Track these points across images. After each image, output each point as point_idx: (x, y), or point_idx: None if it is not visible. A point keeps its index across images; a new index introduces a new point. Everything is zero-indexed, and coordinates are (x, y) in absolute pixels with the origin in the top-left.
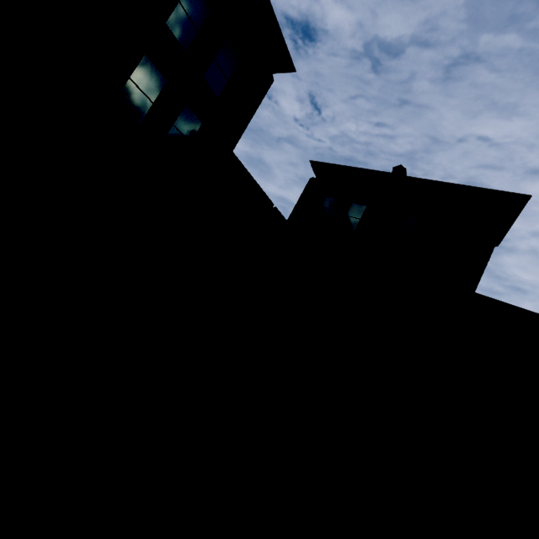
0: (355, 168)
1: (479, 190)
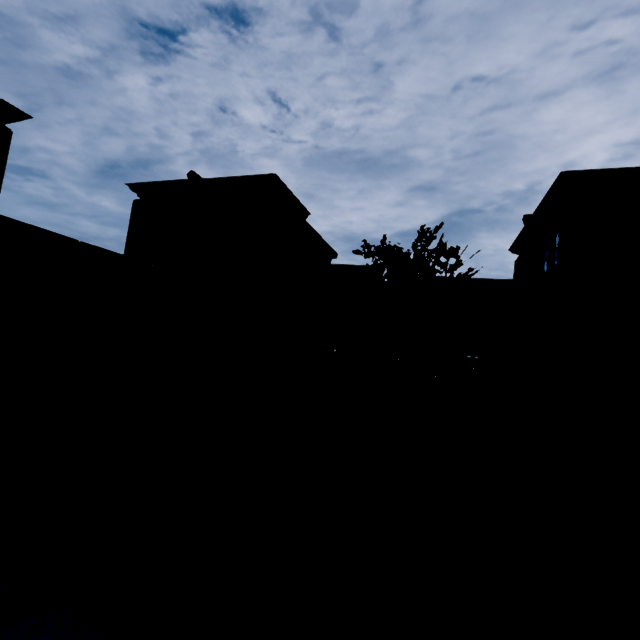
0: (162, 181)
1: (247, 178)
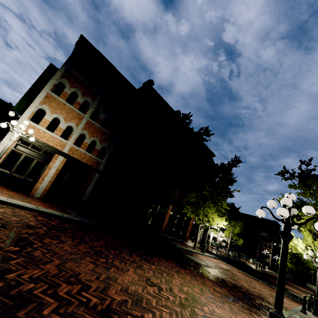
0: None
1: None
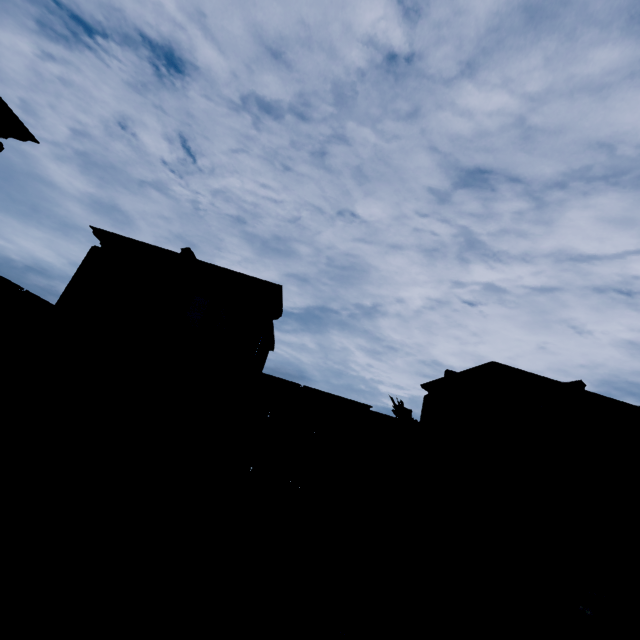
0: (145, 243)
1: (251, 278)
